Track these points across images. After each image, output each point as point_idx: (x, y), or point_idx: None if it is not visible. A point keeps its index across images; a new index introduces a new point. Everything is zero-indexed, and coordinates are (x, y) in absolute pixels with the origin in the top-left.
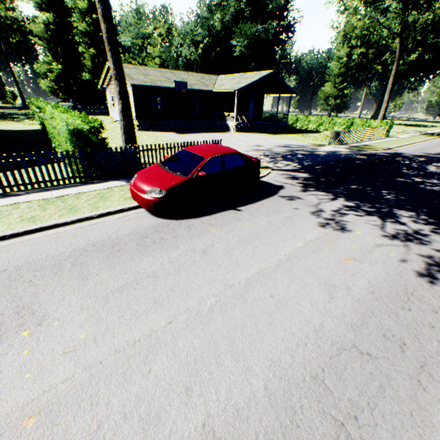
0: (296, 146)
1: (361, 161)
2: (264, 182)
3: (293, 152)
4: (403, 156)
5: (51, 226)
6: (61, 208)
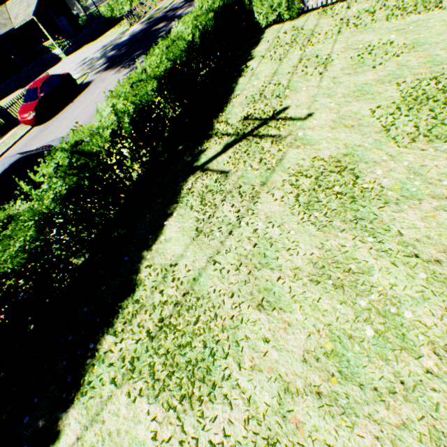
0: (110, 43)
1: (143, 33)
2: (85, 83)
3: (106, 51)
4: (173, 9)
5: (7, 151)
6: (3, 147)
